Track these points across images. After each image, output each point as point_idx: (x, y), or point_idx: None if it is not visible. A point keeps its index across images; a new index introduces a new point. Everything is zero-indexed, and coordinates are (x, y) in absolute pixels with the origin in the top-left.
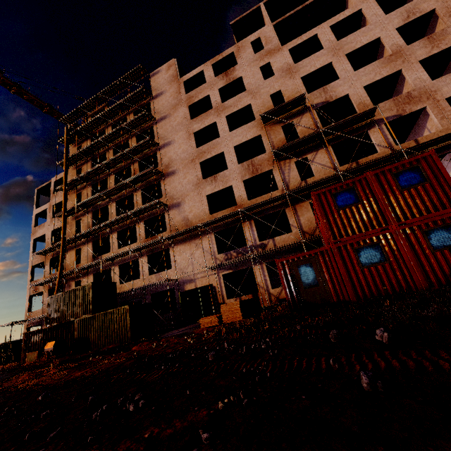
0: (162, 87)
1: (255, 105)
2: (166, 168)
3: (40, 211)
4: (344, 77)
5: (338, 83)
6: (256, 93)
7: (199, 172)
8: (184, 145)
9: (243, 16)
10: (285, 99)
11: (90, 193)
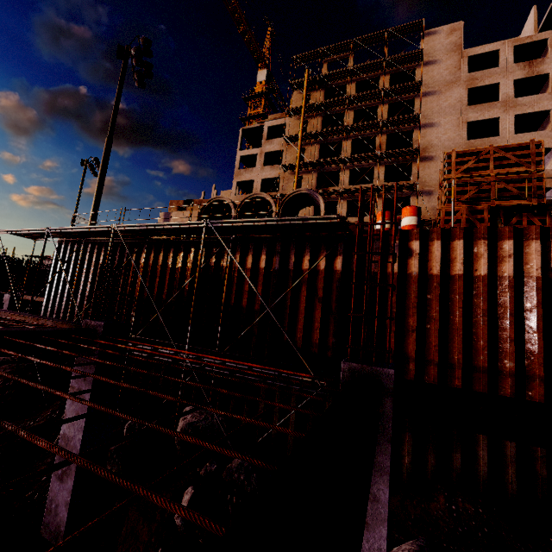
0: (437, 54)
1: None
2: (422, 152)
3: (247, 154)
4: None
5: None
6: None
7: None
8: (452, 133)
9: None
10: None
11: (317, 152)
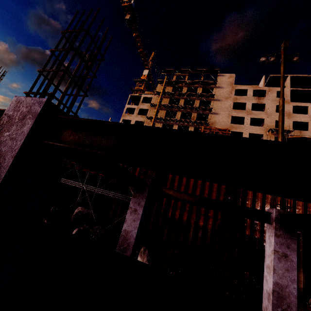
0: (223, 84)
1: (267, 120)
2: (211, 124)
3: (130, 107)
4: (310, 132)
5: (307, 133)
6: (269, 115)
7: None
8: (225, 119)
9: (278, 75)
10: None
11: (164, 114)
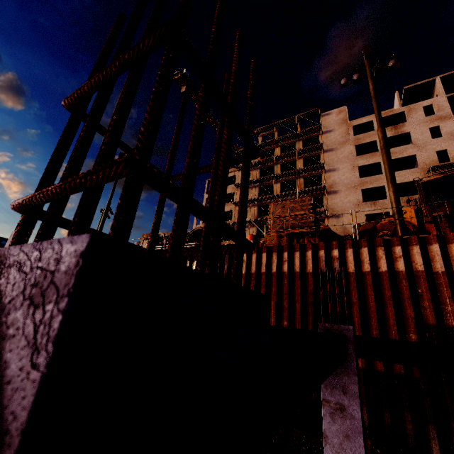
0: (331, 126)
1: (420, 156)
2: (329, 188)
3: None
4: None
5: None
6: (423, 147)
7: (359, 196)
8: (348, 174)
9: (417, 84)
10: (450, 157)
11: (257, 192)
